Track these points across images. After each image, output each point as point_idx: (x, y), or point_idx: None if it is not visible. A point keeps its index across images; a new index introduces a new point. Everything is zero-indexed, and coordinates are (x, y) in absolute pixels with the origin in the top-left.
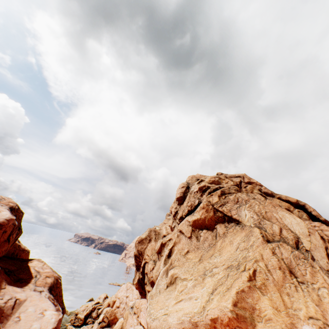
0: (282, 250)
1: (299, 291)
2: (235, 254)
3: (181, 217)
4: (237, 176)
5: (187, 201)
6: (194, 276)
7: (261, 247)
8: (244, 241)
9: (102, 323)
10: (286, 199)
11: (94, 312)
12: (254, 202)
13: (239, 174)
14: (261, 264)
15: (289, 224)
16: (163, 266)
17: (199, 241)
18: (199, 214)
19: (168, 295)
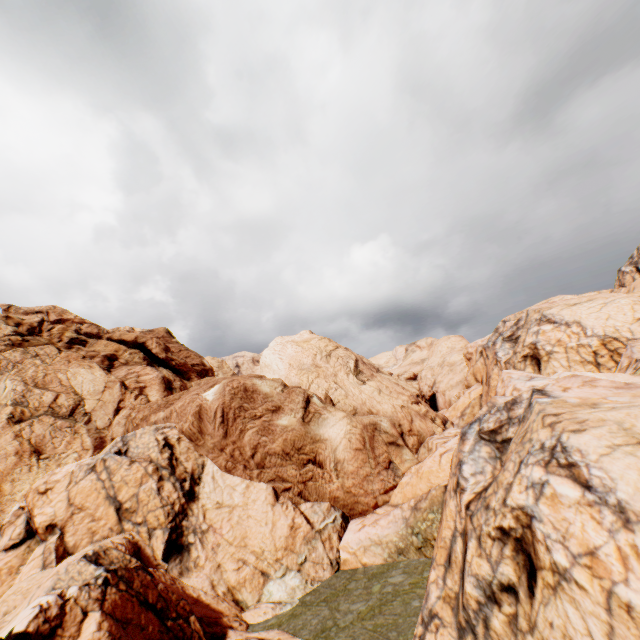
0: (38, 426)
1: (35, 469)
2: None
3: None
4: (39, 312)
5: None
6: None
7: (0, 434)
8: None
9: None
10: (120, 339)
11: None
12: (32, 362)
13: (42, 308)
14: None
15: (79, 384)
16: None
17: None
18: None
19: None
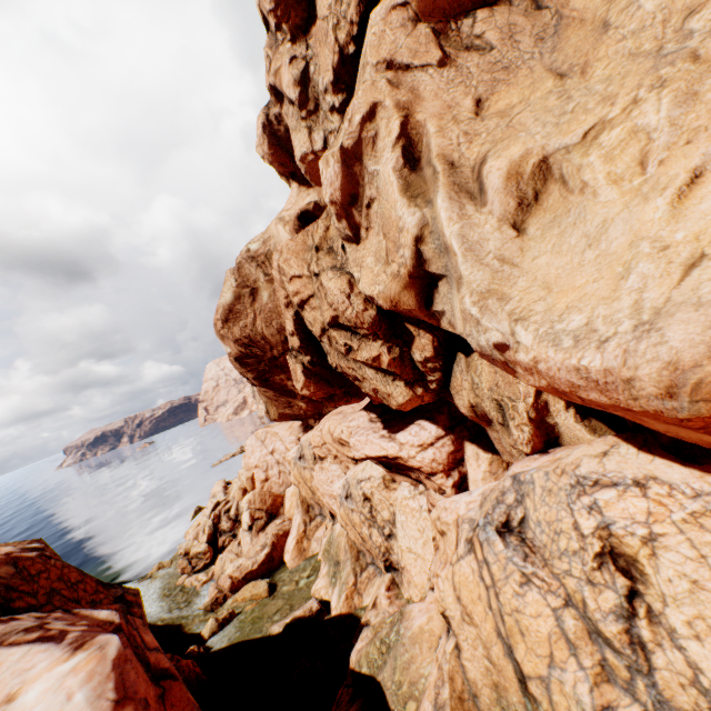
0: None
1: None
2: None
3: (339, 63)
4: None
5: None
6: (632, 94)
7: None
8: None
9: (256, 524)
10: None
11: (223, 523)
12: None
13: None
14: None
15: None
16: (418, 205)
17: (494, 51)
18: None
19: (573, 232)
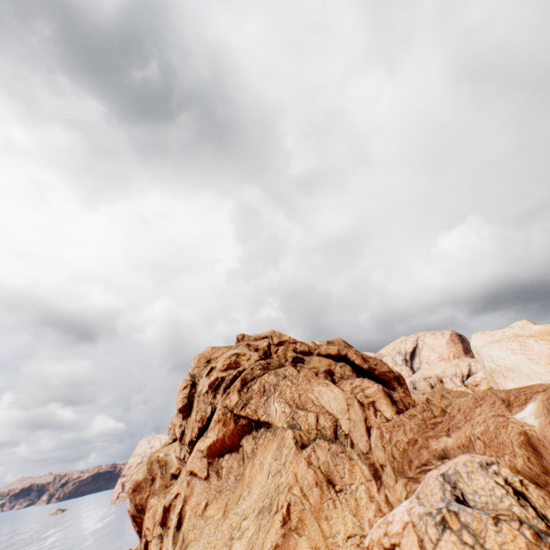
0: (319, 452)
1: (338, 505)
2: (267, 485)
3: (191, 441)
4: (264, 337)
5: (196, 411)
6: (217, 549)
7: (295, 460)
8: (277, 458)
9: None
10: (327, 353)
11: None
12: (285, 384)
13: (266, 333)
14: (296, 490)
15: (326, 403)
16: (173, 548)
17: (222, 478)
18: (215, 433)
19: None
